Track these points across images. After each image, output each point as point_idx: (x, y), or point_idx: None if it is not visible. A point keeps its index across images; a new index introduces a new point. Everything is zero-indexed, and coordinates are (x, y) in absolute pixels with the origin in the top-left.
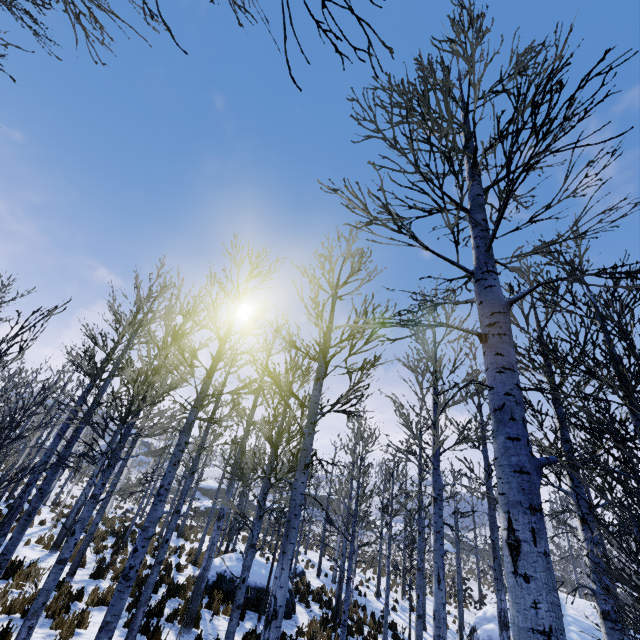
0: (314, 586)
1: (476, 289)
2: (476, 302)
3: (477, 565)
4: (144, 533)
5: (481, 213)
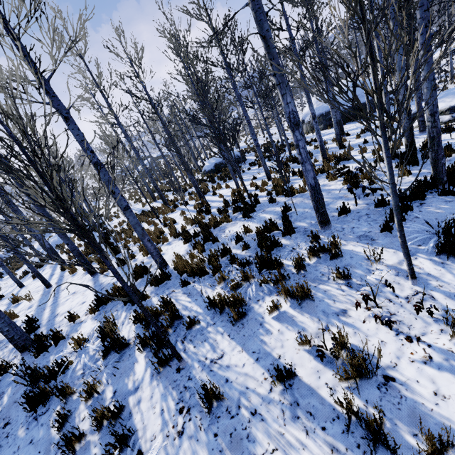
0: None
1: None
2: None
3: None
4: (254, 135)
5: None
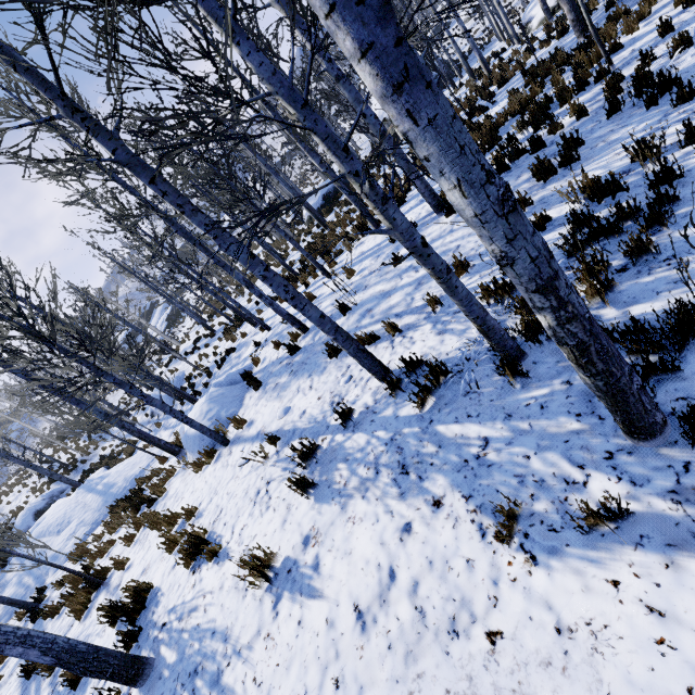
0: None
1: None
2: None
3: None
4: None
5: None
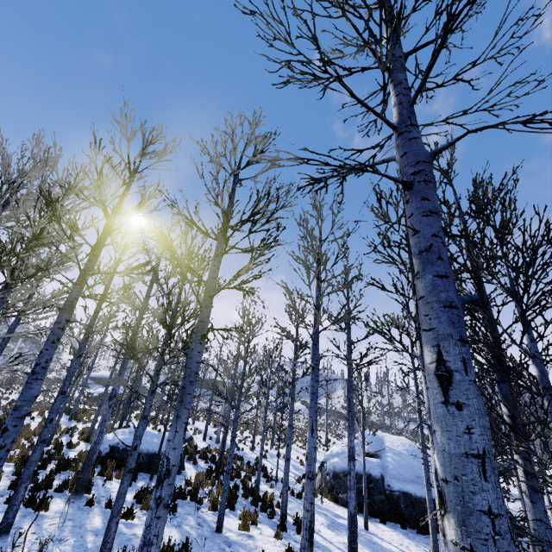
0: (201, 447)
1: (399, 142)
2: (398, 156)
3: (326, 420)
4: (16, 412)
5: (403, 73)
